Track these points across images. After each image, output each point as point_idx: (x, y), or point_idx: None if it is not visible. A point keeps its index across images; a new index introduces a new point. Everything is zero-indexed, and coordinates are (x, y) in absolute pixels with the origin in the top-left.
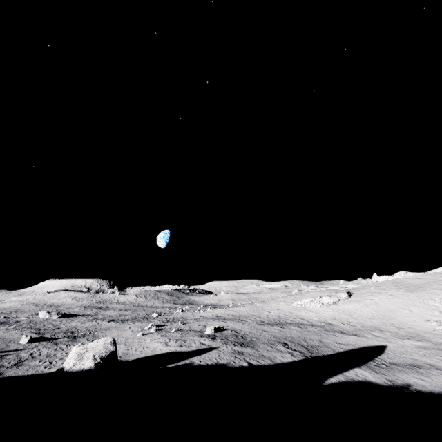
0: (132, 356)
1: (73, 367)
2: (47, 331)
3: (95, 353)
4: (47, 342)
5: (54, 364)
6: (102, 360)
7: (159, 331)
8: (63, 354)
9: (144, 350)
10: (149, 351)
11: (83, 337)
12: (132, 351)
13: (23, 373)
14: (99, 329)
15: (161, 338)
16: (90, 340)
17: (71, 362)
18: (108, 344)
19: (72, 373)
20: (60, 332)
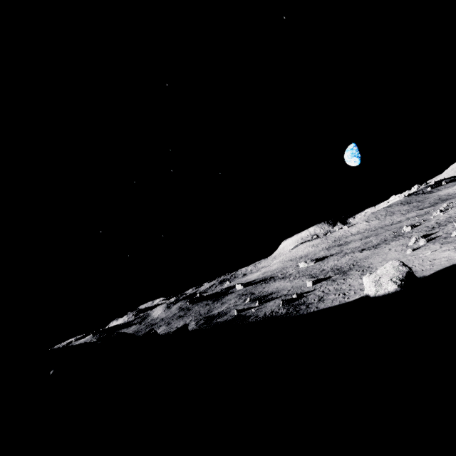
0: (424, 272)
1: (377, 292)
2: (317, 274)
3: (390, 278)
4: (325, 281)
5: (348, 295)
6: (403, 282)
7: (432, 240)
8: (347, 286)
9: (434, 263)
10: (443, 262)
11: (351, 270)
12: (418, 267)
13: (331, 304)
14: (357, 260)
15: (443, 246)
16: (359, 271)
17: (372, 290)
18: (398, 267)
19: (380, 297)
20: (328, 272)
